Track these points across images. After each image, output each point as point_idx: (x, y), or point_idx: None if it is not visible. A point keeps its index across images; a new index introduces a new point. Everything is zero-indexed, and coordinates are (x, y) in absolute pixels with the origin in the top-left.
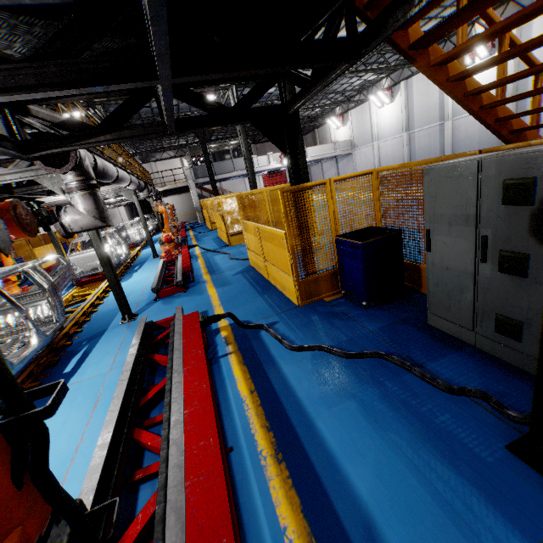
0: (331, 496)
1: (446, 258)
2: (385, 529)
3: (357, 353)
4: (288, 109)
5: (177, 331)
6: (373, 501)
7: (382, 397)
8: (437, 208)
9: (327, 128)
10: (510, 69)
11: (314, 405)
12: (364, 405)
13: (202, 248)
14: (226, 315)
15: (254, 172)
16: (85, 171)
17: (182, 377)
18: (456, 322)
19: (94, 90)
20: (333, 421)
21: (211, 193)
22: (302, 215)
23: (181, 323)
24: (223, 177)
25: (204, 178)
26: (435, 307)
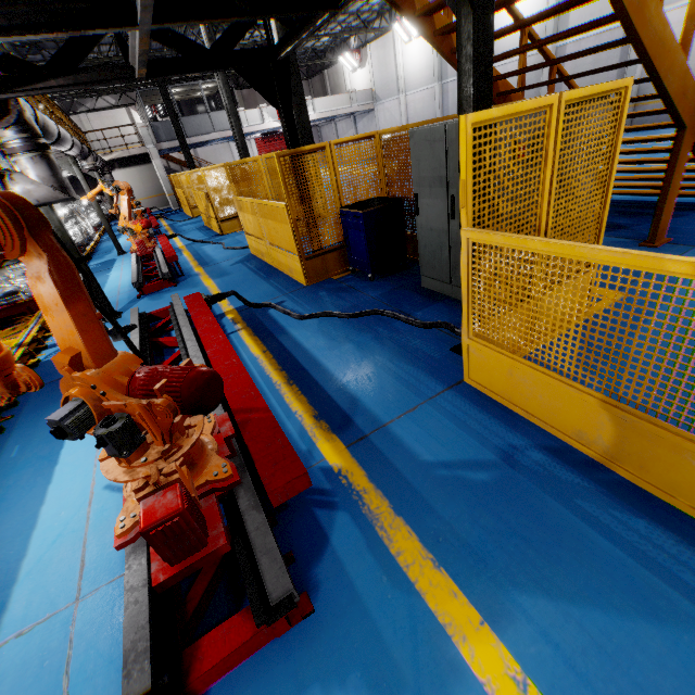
0: (329, 393)
1: (430, 220)
2: (364, 399)
3: (358, 312)
4: (276, 53)
5: (180, 313)
6: (358, 389)
7: (374, 338)
8: (421, 171)
9: (339, 70)
10: (552, 1)
11: (319, 351)
12: (359, 344)
13: (185, 238)
14: (230, 293)
15: (243, 134)
16: (29, 126)
17: (196, 342)
18: (439, 279)
19: (71, 35)
20: (334, 357)
21: (183, 165)
22: (303, 185)
23: (181, 307)
24: (199, 141)
25: (171, 142)
26: (425, 269)
